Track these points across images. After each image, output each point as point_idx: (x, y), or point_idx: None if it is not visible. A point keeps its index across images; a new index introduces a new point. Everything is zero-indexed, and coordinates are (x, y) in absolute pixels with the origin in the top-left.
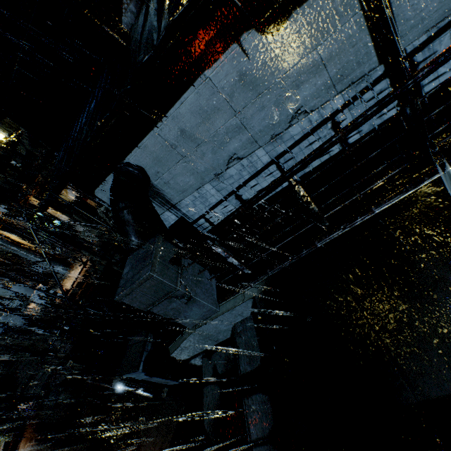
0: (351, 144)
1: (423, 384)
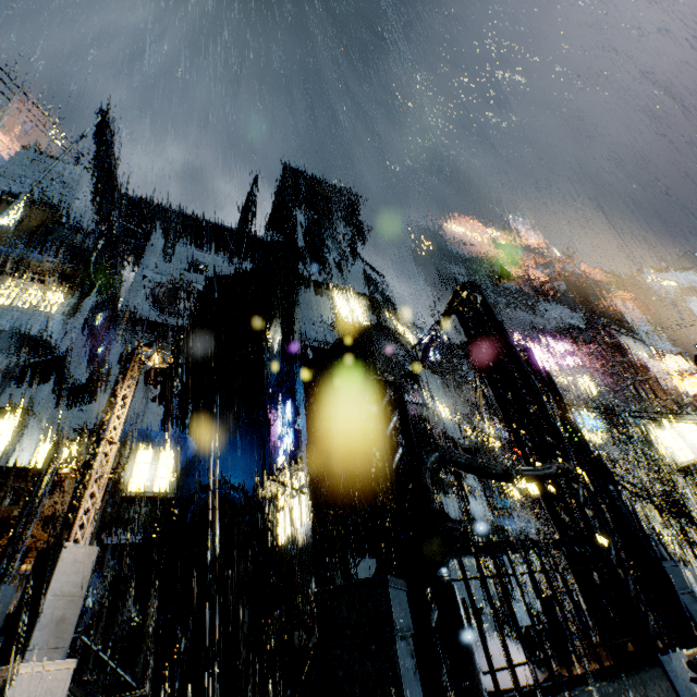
0: None
1: None
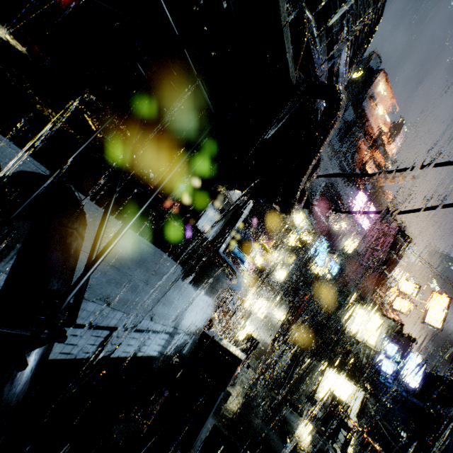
0: (137, 356)
1: (279, 451)
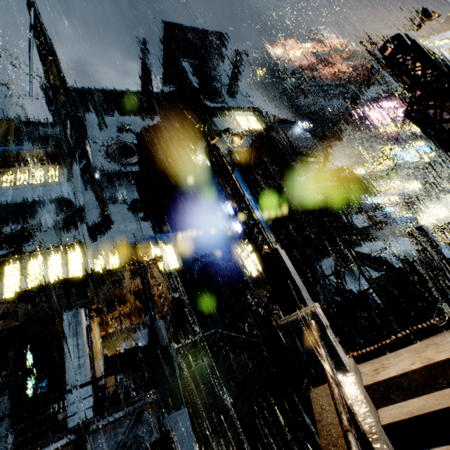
0: None
1: None
